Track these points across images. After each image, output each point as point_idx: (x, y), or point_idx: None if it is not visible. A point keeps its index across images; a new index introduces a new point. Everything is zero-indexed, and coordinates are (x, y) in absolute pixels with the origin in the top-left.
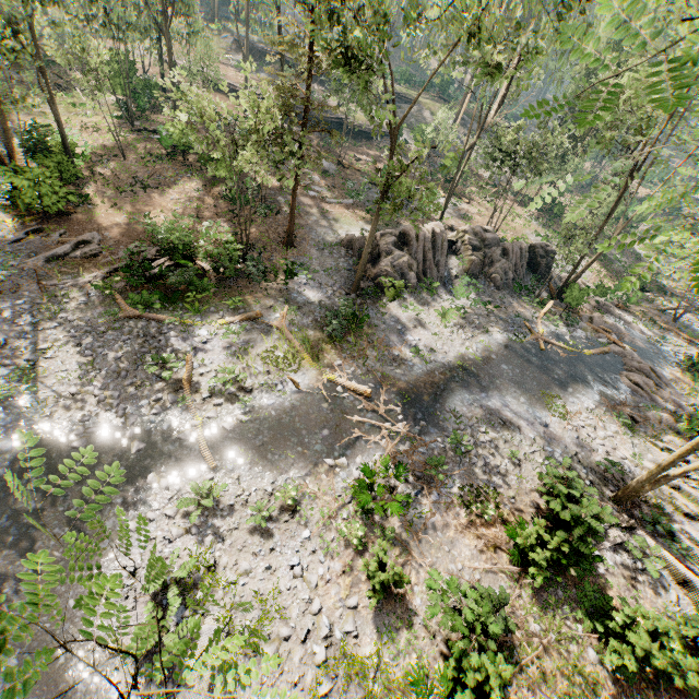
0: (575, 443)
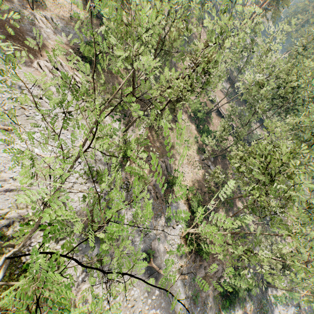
0: None
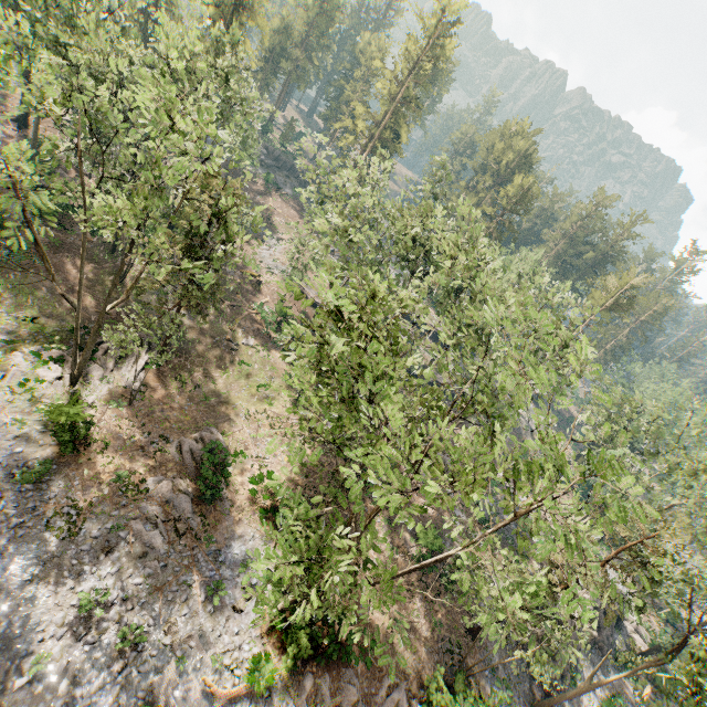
0: None
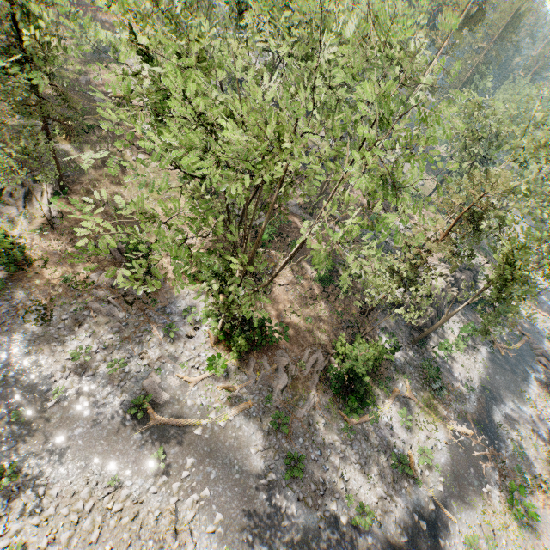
0: (544, 423)
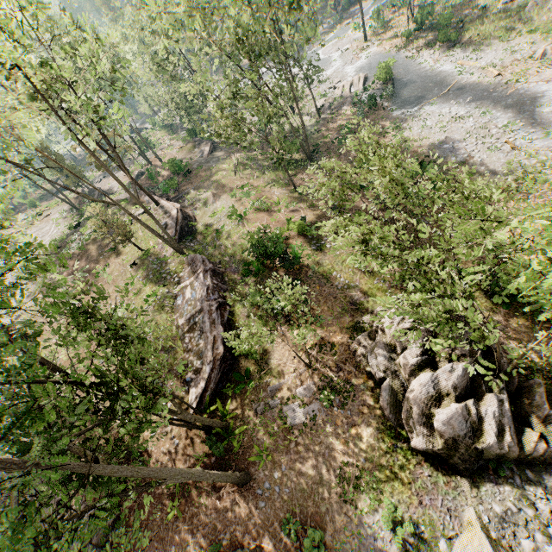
0: None
